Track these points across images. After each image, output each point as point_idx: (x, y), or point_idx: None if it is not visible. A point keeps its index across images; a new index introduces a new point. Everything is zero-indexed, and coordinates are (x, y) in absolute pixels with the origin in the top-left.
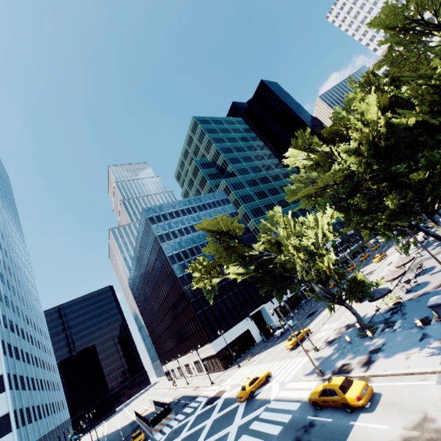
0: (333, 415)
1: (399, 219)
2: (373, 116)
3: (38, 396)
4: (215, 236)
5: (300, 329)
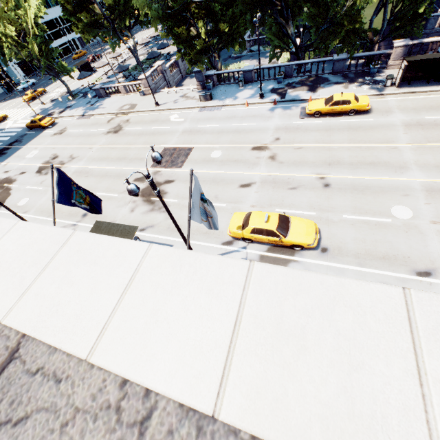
0: (37, 131)
1: (91, 32)
2: None
3: None
4: None
5: (41, 88)
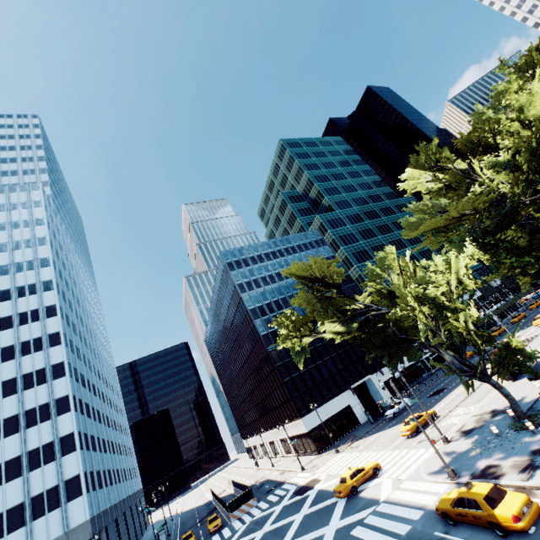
0: (475, 537)
1: None
2: (537, 112)
3: (110, 460)
4: (306, 284)
5: (422, 410)
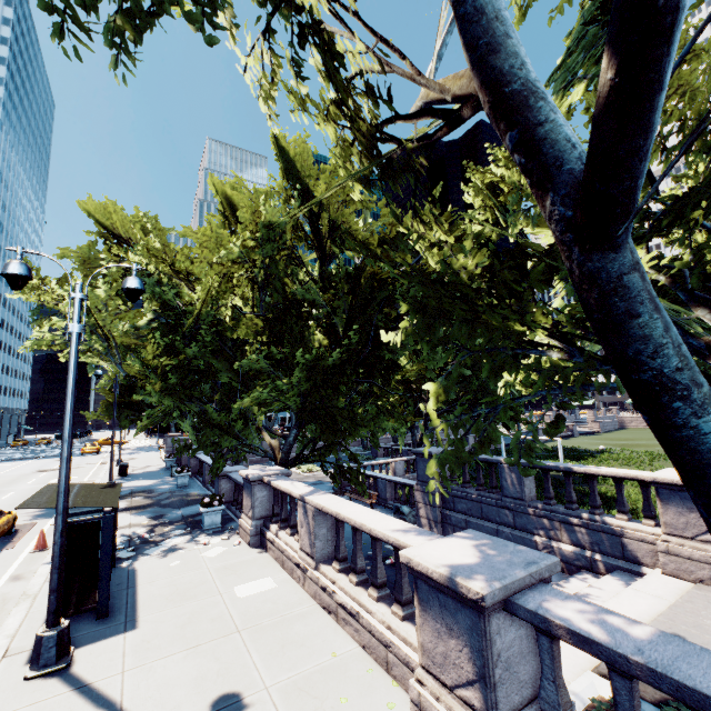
0: (80, 455)
1: None
2: None
3: None
4: None
5: None
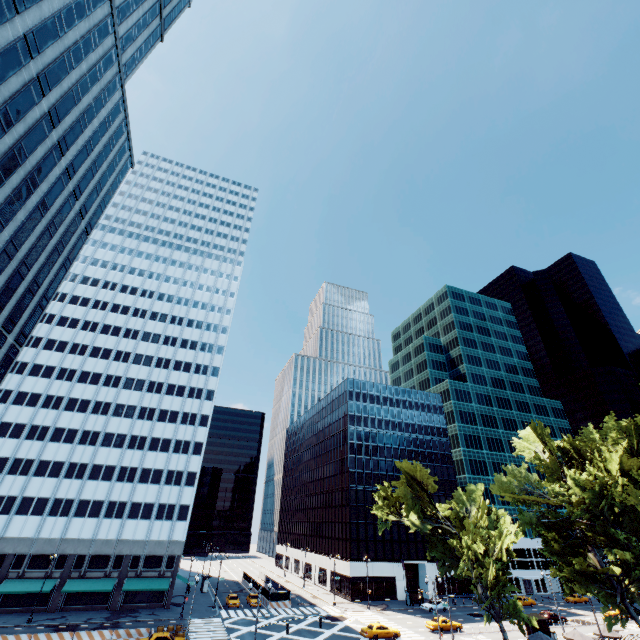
0: None
1: (582, 583)
2: (613, 468)
3: None
4: (409, 480)
5: (454, 620)
